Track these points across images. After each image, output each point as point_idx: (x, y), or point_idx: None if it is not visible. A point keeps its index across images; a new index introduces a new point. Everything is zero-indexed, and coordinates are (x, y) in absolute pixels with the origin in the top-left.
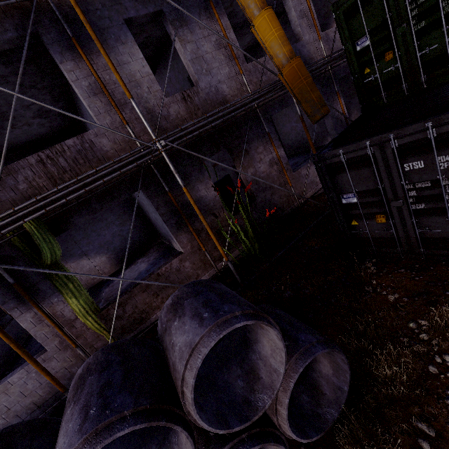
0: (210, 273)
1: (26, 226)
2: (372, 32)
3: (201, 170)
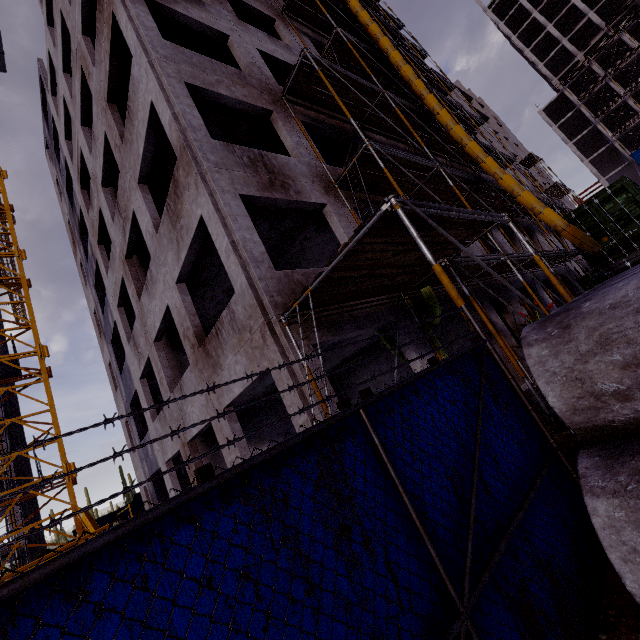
0: (523, 386)
1: (427, 291)
2: (589, 230)
3: (489, 305)
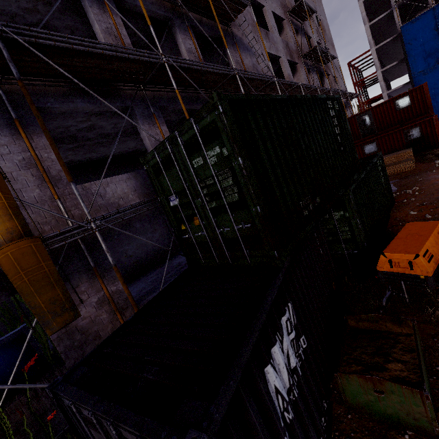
0: None
1: None
2: (179, 194)
3: None
